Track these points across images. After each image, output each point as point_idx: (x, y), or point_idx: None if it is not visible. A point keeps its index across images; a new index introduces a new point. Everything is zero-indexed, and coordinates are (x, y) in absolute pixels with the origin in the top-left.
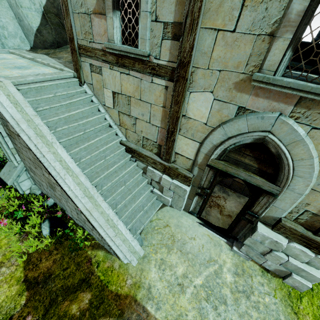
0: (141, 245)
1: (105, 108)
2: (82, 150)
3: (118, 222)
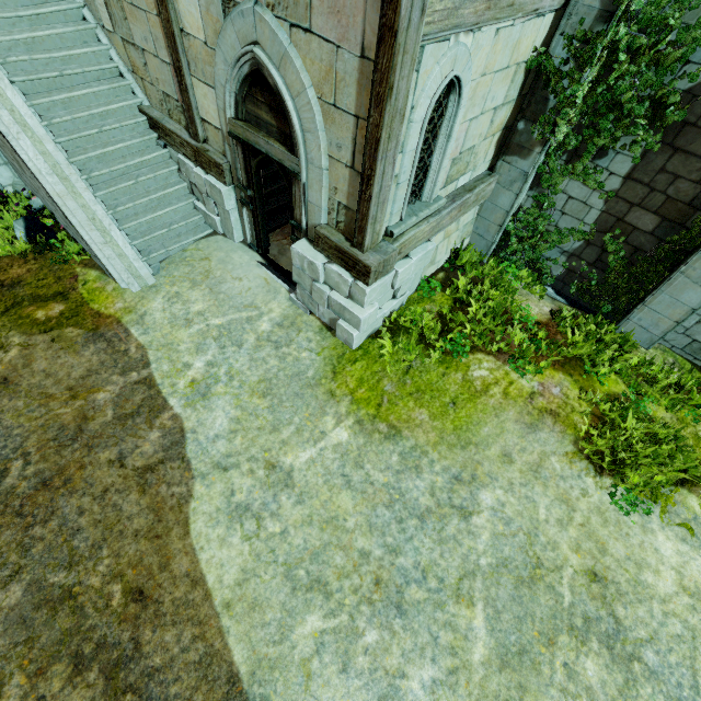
0: (156, 275)
1: (107, 35)
2: (59, 106)
3: (112, 228)
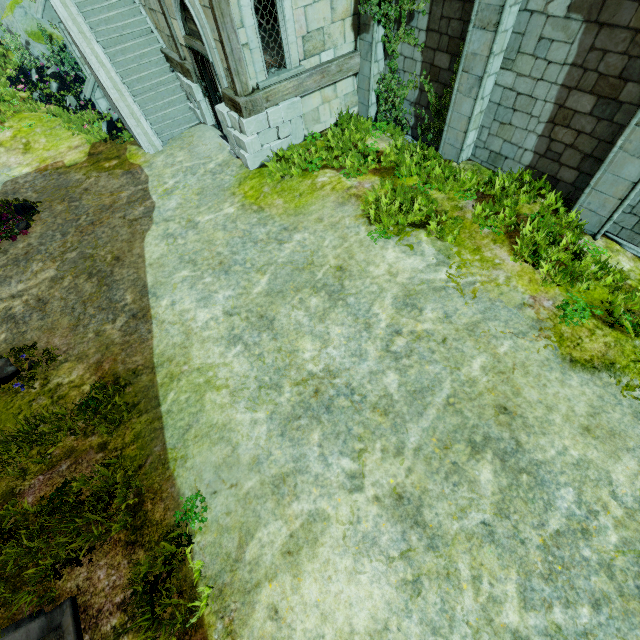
0: (164, 146)
1: (144, 9)
2: (120, 53)
3: (142, 118)
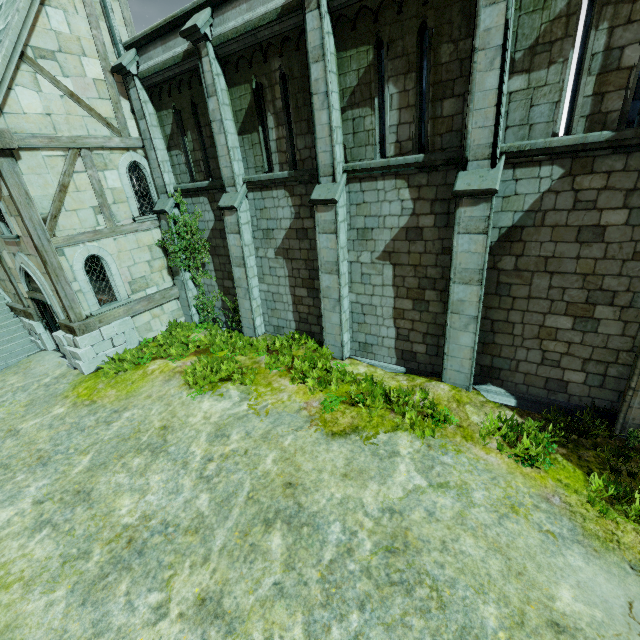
0: None
1: None
2: None
3: None
